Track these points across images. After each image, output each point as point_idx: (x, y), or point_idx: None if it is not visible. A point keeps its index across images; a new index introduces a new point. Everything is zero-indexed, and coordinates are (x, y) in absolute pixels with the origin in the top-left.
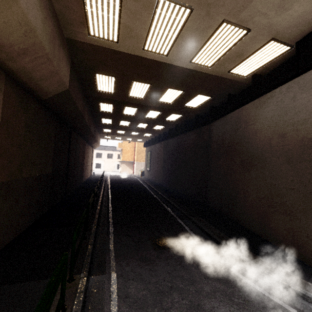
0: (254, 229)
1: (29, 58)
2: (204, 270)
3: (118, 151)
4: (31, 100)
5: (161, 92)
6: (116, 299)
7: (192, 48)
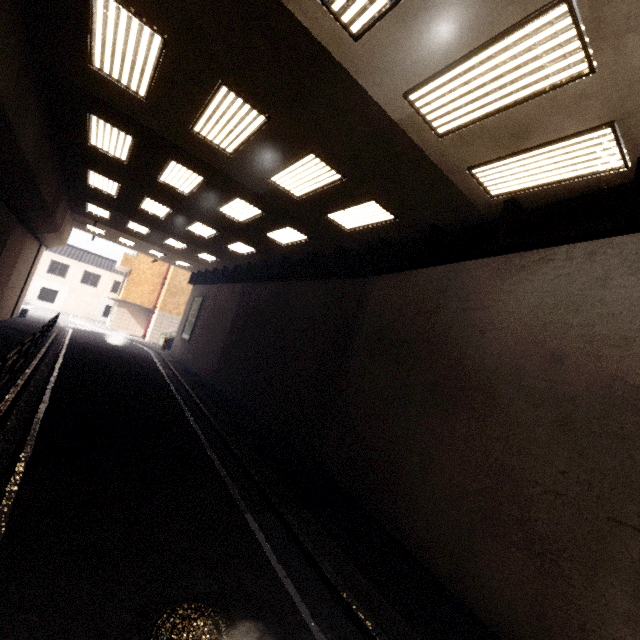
0: (433, 562)
1: None
2: None
3: (118, 273)
4: None
5: (287, 158)
6: None
7: (432, 52)
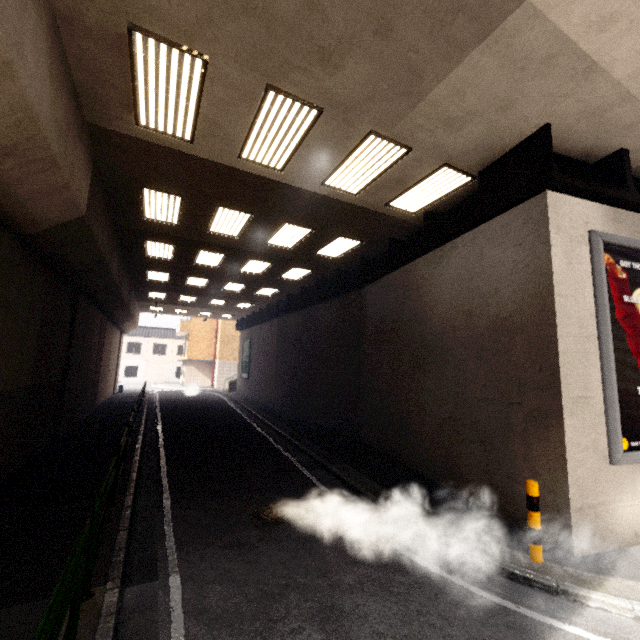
0: (436, 475)
1: (15, 161)
2: (346, 552)
3: (179, 338)
4: (2, 235)
5: (272, 229)
6: (181, 618)
7: (324, 165)
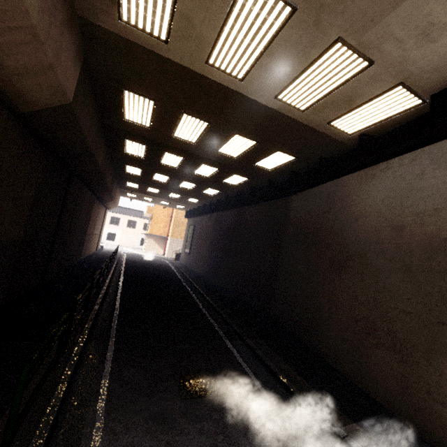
0: (341, 367)
1: None
2: None
3: (145, 218)
4: None
5: (224, 139)
6: None
7: (282, 76)
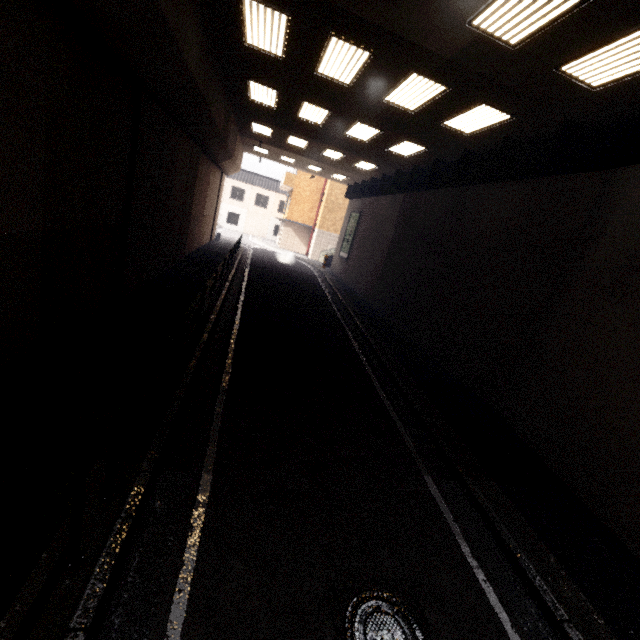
0: None
1: None
2: None
3: (282, 193)
4: None
5: None
6: None
7: None
